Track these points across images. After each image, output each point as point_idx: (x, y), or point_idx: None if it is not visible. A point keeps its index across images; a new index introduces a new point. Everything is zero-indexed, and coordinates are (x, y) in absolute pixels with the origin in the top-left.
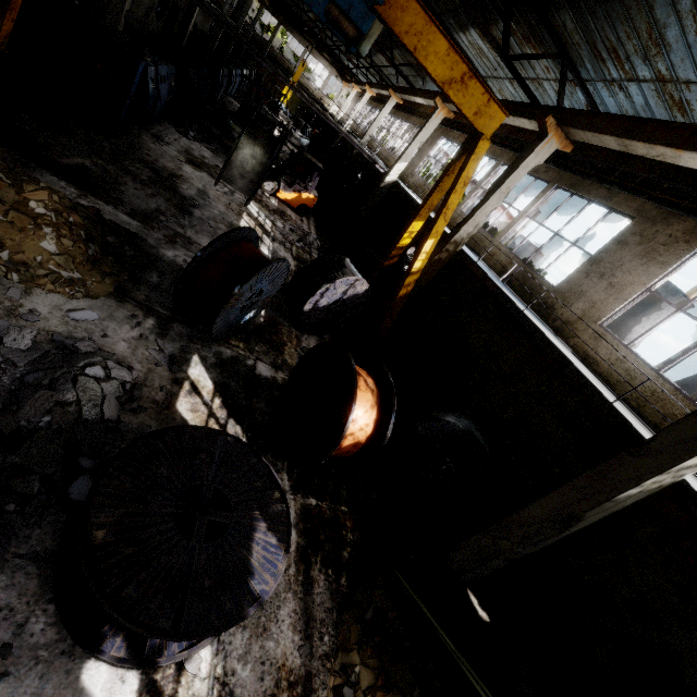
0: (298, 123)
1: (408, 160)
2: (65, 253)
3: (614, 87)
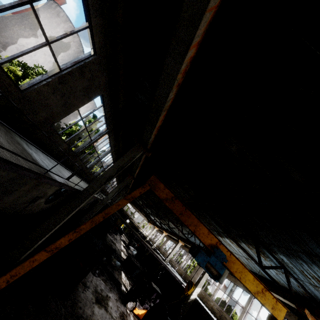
0: (132, 242)
1: (201, 286)
2: None
3: (318, 288)
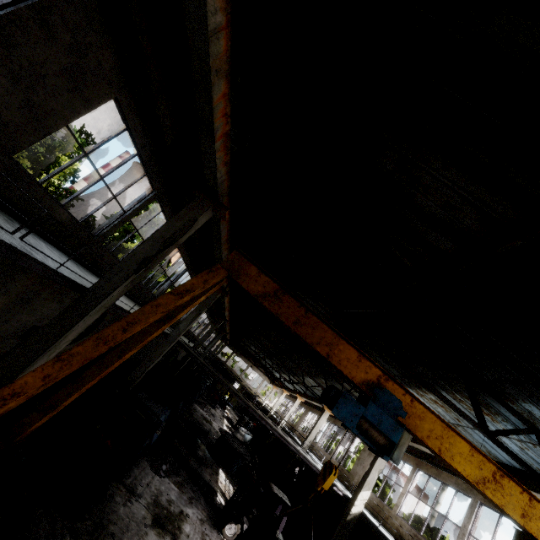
0: (243, 419)
1: (371, 487)
2: None
3: None
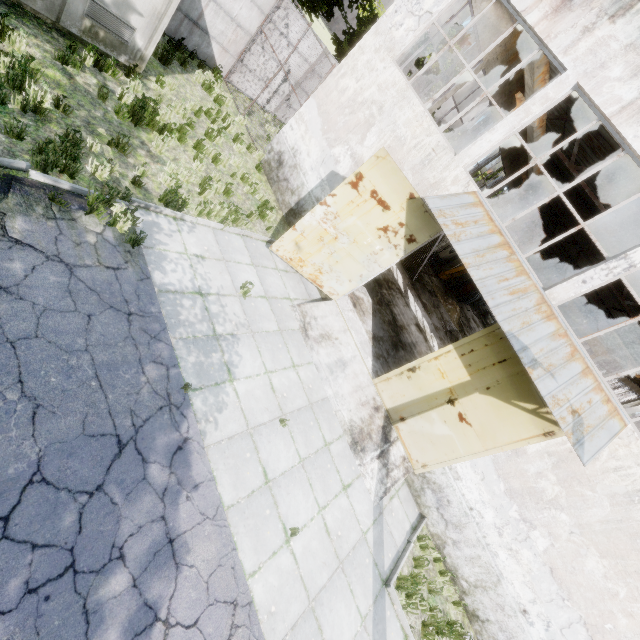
0: None
1: None
2: (456, 319)
3: None
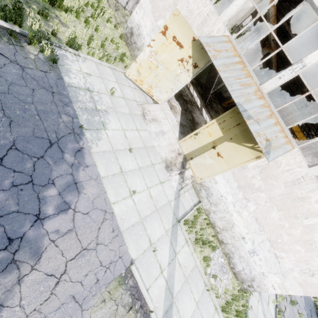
0: None
1: None
2: None
3: None
